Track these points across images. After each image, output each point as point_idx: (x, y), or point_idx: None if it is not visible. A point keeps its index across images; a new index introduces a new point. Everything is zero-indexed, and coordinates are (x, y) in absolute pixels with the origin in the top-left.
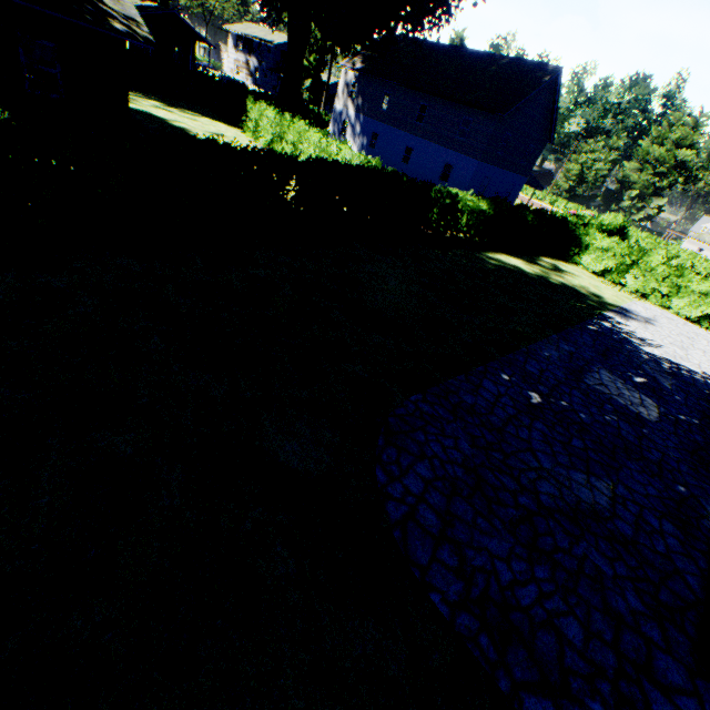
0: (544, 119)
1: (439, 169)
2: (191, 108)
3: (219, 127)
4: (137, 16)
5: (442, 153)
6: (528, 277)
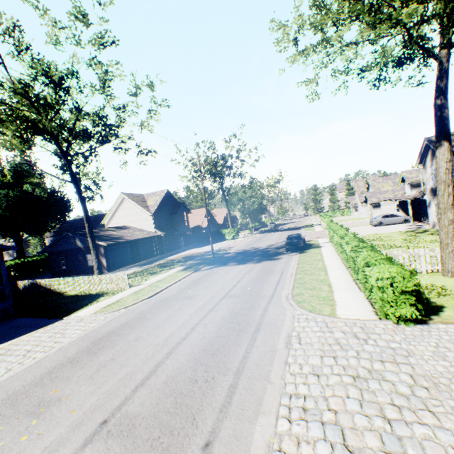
0: None
1: None
2: None
3: None
4: None
5: None
6: None
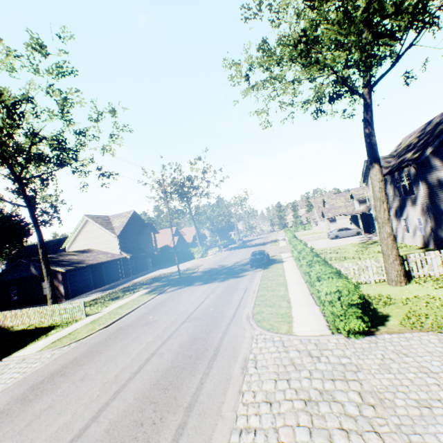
0: None
1: None
2: None
3: None
4: None
5: None
6: None
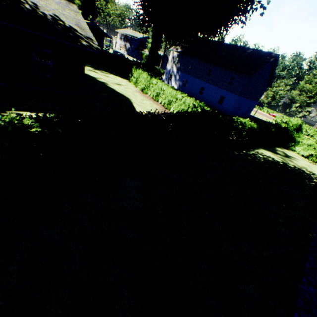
0: (268, 76)
1: (218, 98)
2: (104, 69)
3: (118, 79)
4: (92, 36)
5: (219, 91)
6: (280, 165)
